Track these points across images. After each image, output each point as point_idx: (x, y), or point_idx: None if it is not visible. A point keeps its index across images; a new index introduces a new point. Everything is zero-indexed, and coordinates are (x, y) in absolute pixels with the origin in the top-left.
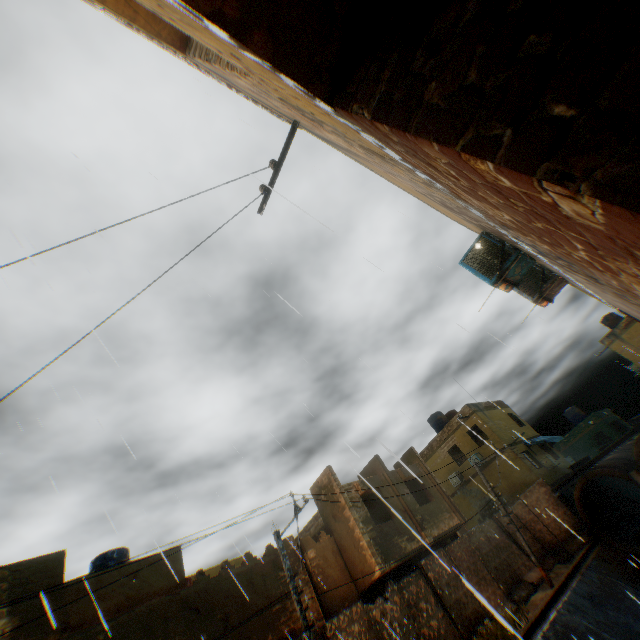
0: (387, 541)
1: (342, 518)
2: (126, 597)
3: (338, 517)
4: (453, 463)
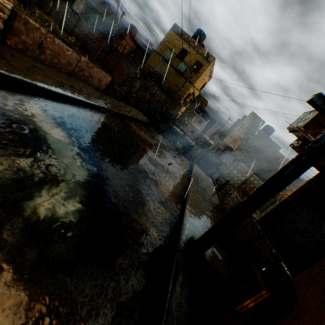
0: None
1: None
2: (262, 144)
3: None
4: None
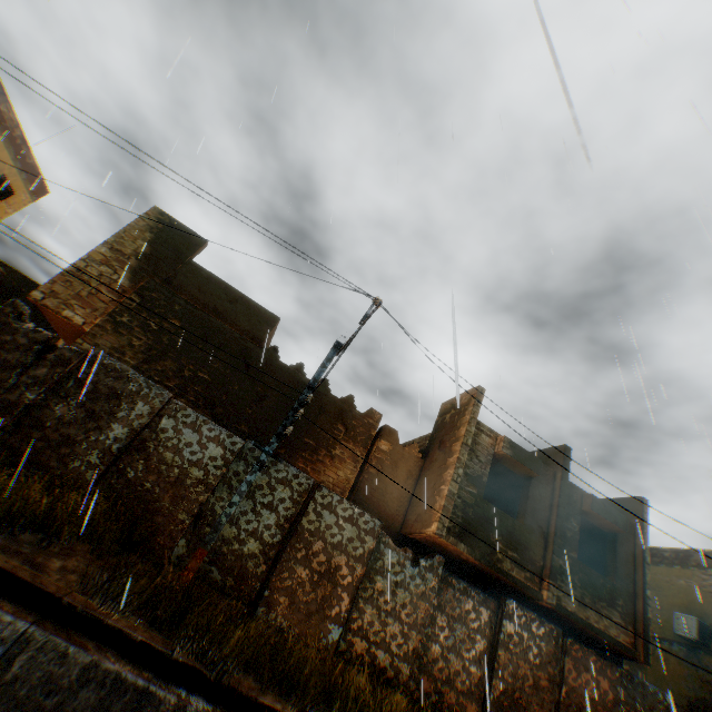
0: (480, 526)
1: (446, 449)
2: (214, 307)
3: (444, 446)
4: (706, 607)
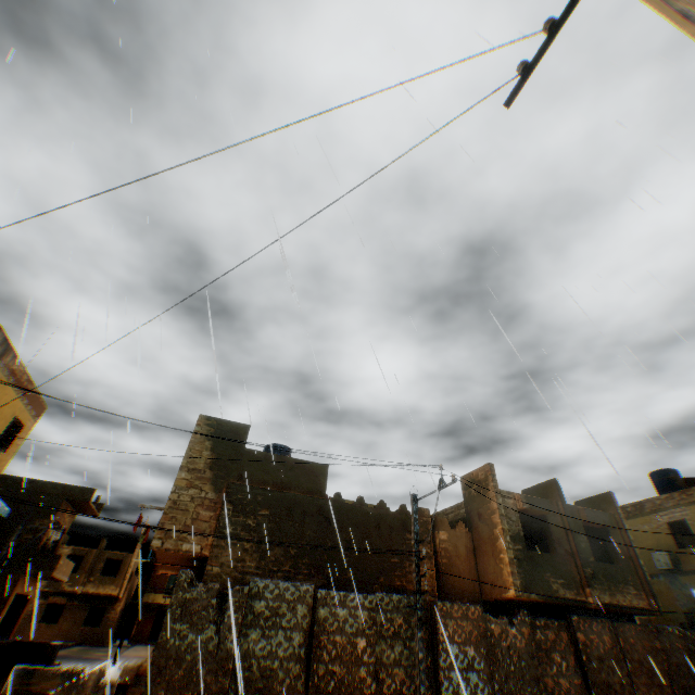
0: (534, 571)
1: (488, 521)
2: (281, 482)
3: (483, 518)
4: (667, 540)
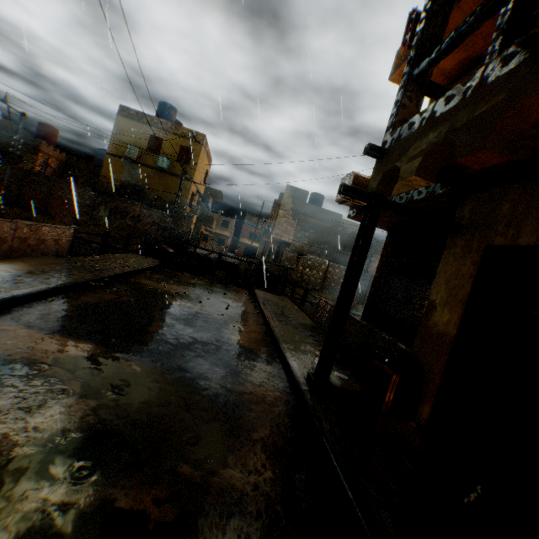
0: None
1: None
2: (320, 219)
3: None
4: None
